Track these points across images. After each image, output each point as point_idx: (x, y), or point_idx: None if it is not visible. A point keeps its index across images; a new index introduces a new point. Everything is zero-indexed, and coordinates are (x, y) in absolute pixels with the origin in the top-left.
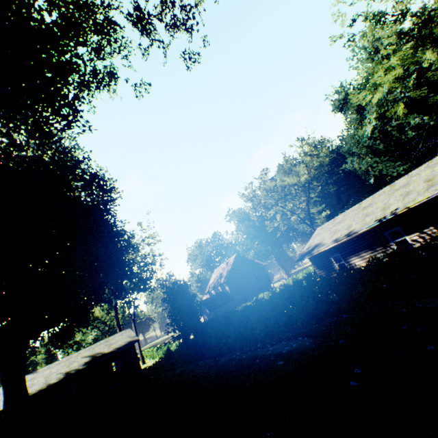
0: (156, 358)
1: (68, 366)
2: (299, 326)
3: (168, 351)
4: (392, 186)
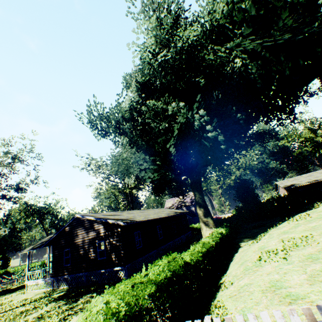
0: None
1: (163, 212)
2: None
3: None
4: (316, 172)
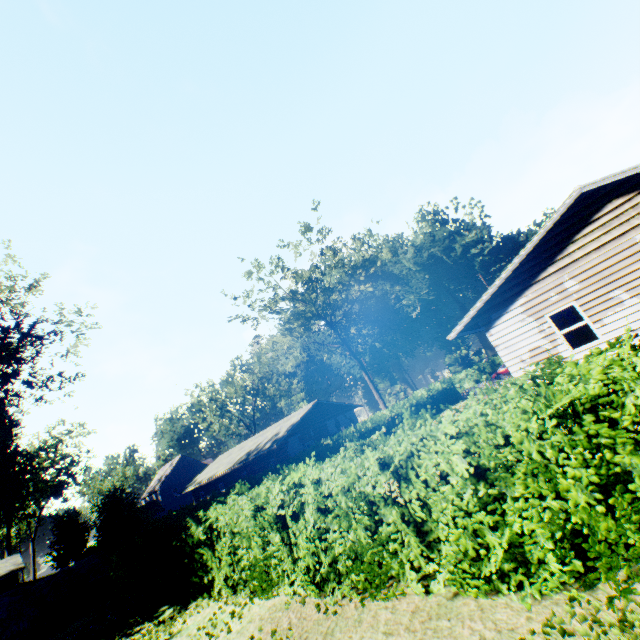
0: None
1: None
2: None
3: None
4: (247, 441)
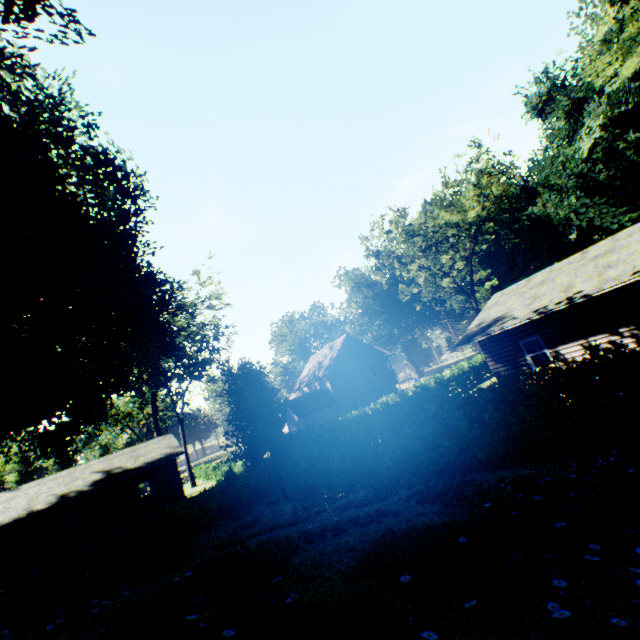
0: (212, 480)
1: (68, 485)
2: (481, 462)
3: (229, 472)
4: None
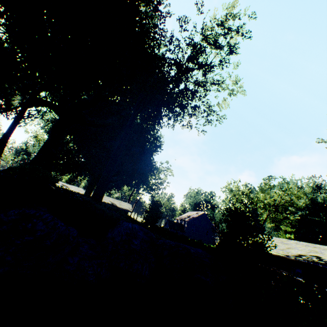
0: None
1: (103, 199)
2: None
3: None
4: (286, 240)
